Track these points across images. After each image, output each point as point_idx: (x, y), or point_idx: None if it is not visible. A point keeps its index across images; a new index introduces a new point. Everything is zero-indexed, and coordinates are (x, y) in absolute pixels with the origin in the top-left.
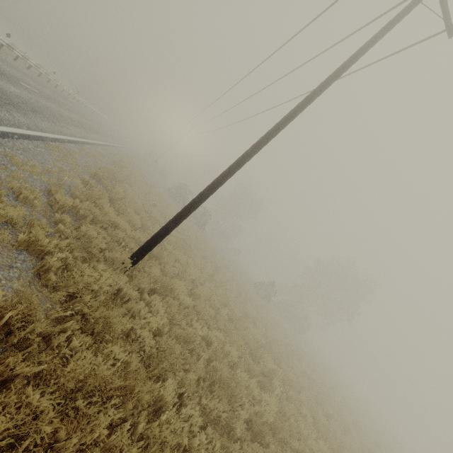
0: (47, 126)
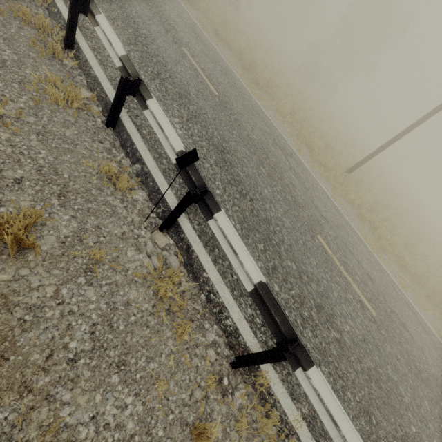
0: (218, 55)
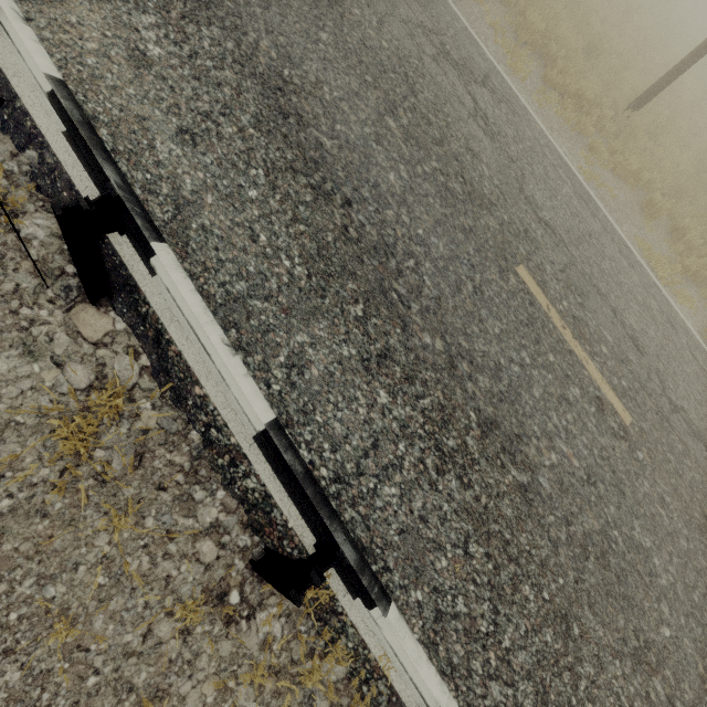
0: None
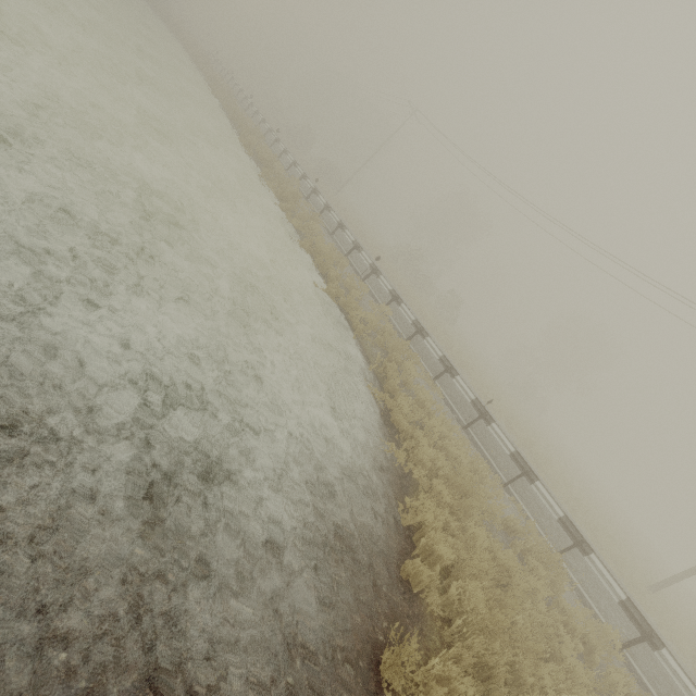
0: (519, 450)
